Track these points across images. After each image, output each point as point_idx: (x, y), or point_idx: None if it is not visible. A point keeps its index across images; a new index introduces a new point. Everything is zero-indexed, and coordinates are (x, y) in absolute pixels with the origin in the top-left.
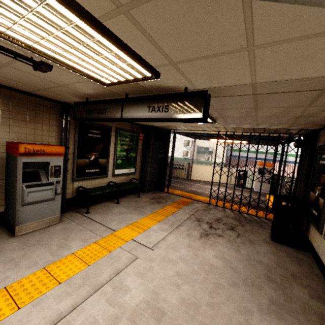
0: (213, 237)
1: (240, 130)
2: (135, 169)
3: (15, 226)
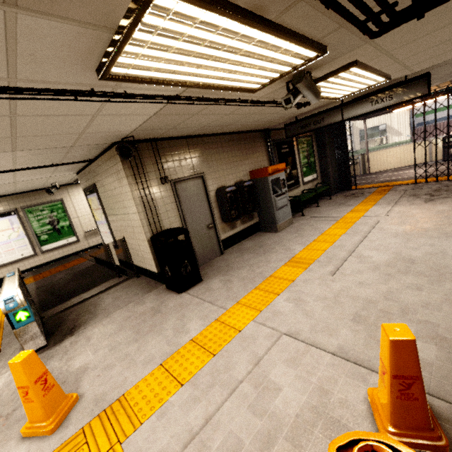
0: (439, 200)
1: (445, 84)
2: (316, 174)
3: (276, 225)
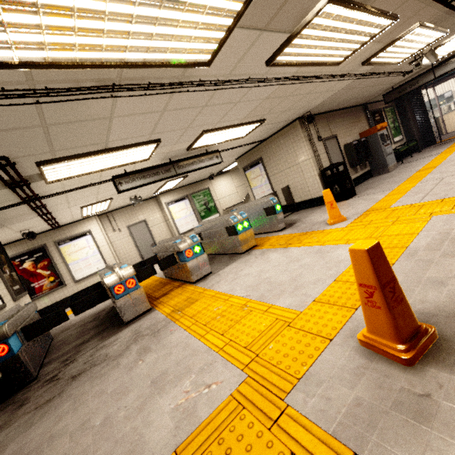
0: None
1: None
2: (402, 136)
3: (387, 167)
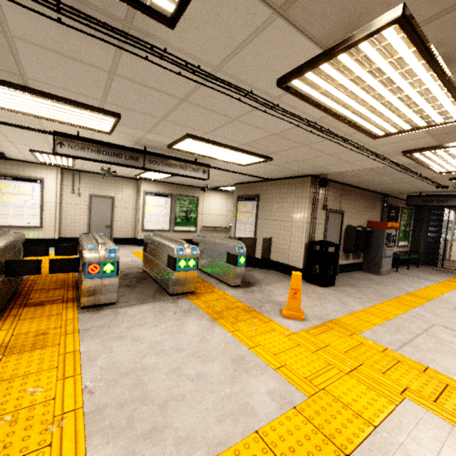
0: None
1: None
2: (408, 243)
3: (380, 269)
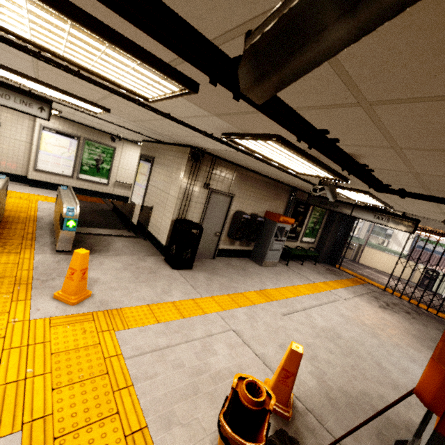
0: (389, 311)
1: (440, 231)
2: (315, 240)
3: (264, 260)
